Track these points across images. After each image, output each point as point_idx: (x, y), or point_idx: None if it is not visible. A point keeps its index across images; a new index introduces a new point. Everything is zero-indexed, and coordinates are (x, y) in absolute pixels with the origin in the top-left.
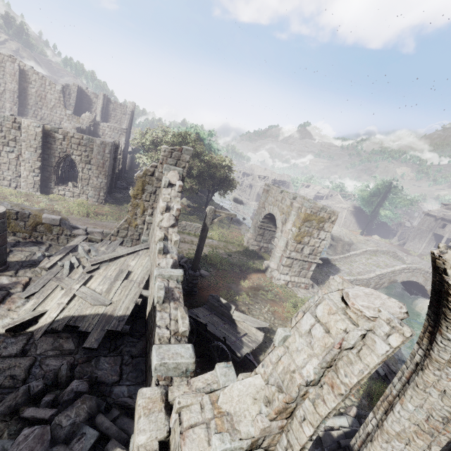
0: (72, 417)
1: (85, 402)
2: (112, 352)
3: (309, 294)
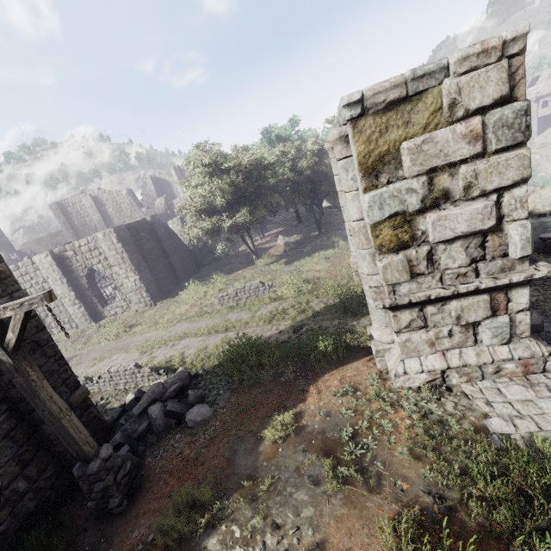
0: None
1: None
2: None
3: (547, 404)
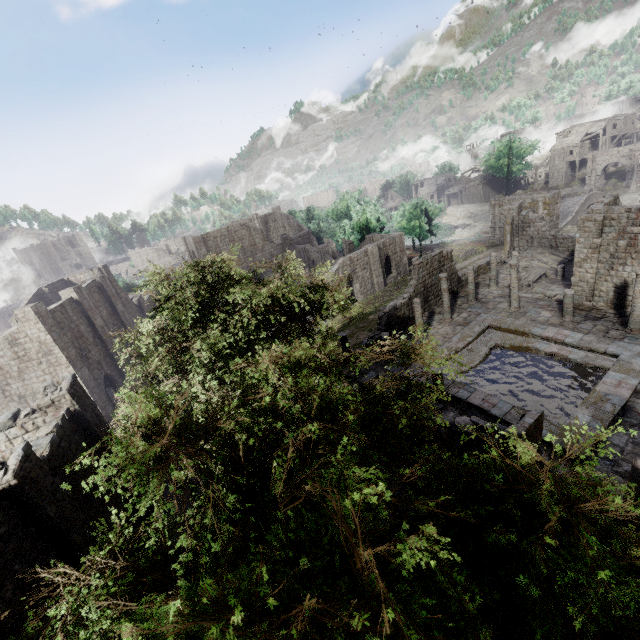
0: None
1: None
2: None
3: None
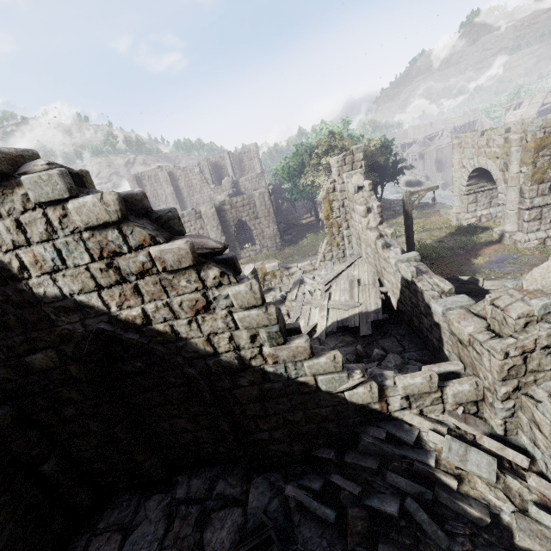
0: (392, 362)
1: (395, 355)
2: (384, 336)
3: None
